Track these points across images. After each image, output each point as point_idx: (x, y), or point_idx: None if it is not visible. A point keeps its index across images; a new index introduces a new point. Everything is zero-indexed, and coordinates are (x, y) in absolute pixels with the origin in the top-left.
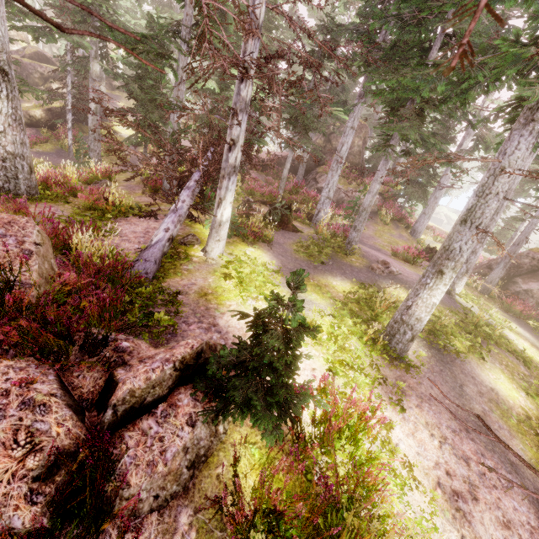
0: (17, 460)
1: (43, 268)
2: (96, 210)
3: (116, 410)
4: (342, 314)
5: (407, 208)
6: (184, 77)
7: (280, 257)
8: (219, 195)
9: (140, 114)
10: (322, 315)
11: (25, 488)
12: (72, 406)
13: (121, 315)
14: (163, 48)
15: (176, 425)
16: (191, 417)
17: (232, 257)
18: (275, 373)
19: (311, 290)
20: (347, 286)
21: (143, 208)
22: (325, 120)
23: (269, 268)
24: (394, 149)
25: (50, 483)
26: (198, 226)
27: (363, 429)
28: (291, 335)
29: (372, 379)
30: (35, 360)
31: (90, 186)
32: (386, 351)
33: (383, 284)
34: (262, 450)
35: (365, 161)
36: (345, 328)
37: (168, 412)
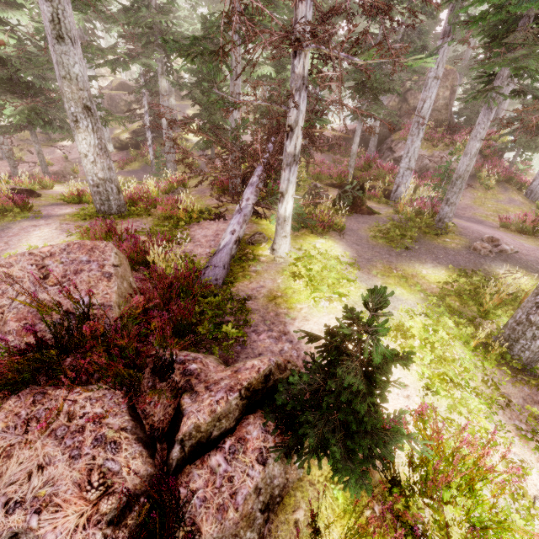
0: (91, 503)
1: (122, 287)
2: (172, 219)
3: (183, 446)
4: (437, 312)
5: (518, 163)
6: (238, 69)
7: (354, 246)
8: (281, 189)
9: (199, 119)
10: (411, 315)
11: (100, 534)
12: (143, 440)
13: (194, 326)
14: (219, 46)
15: (245, 463)
16: (261, 453)
17: (301, 252)
18: (356, 413)
19: (394, 284)
20: (441, 275)
21: (212, 211)
22: (398, 76)
23: (343, 260)
24: (500, 91)
25: (123, 527)
26: (264, 223)
27: (482, 479)
28: (374, 367)
29: (488, 401)
30: (111, 388)
31: (169, 195)
32: (506, 361)
33: (492, 267)
34: (346, 494)
35: (455, 114)
36: (444, 333)
37: (236, 447)
